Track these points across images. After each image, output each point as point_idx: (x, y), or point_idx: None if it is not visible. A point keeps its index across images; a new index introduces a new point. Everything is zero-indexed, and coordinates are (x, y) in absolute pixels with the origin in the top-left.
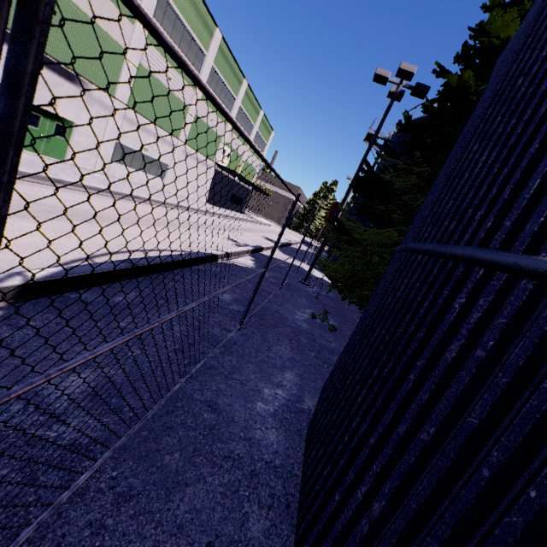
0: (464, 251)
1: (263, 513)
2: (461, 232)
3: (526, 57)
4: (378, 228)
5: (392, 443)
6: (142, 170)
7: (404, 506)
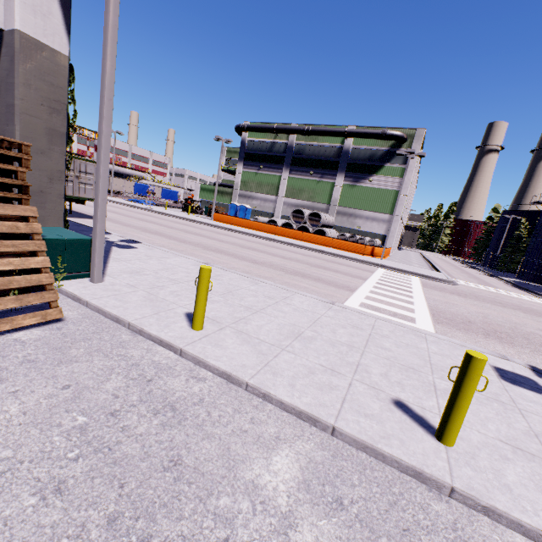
0: None
1: None
2: None
3: None
4: None
5: None
6: None
7: None
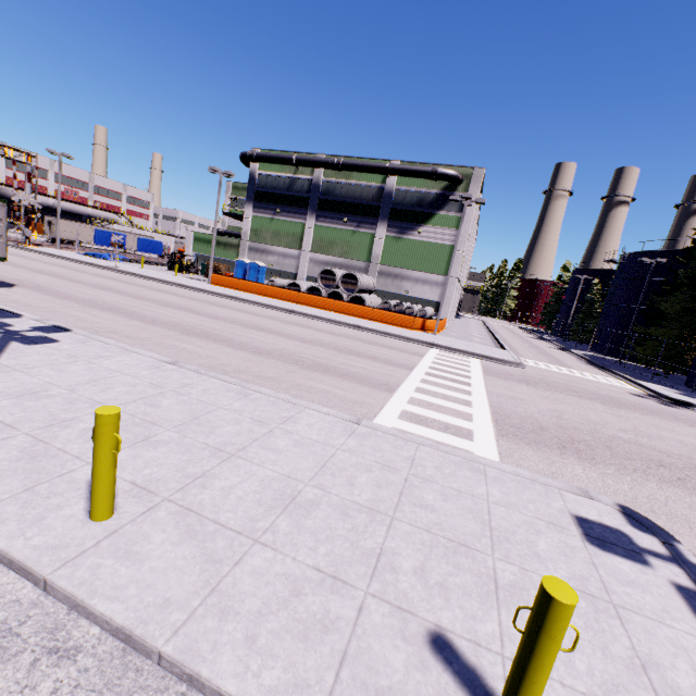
0: None
1: None
2: None
3: None
4: (639, 322)
5: None
6: None
7: None
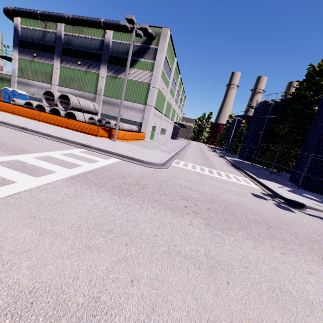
0: (322, 159)
1: (303, 190)
2: (320, 157)
3: (322, 136)
4: (264, 141)
5: (319, 176)
6: (162, 134)
7: (322, 178)
